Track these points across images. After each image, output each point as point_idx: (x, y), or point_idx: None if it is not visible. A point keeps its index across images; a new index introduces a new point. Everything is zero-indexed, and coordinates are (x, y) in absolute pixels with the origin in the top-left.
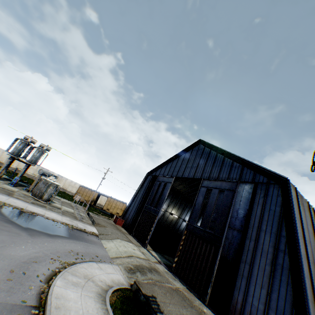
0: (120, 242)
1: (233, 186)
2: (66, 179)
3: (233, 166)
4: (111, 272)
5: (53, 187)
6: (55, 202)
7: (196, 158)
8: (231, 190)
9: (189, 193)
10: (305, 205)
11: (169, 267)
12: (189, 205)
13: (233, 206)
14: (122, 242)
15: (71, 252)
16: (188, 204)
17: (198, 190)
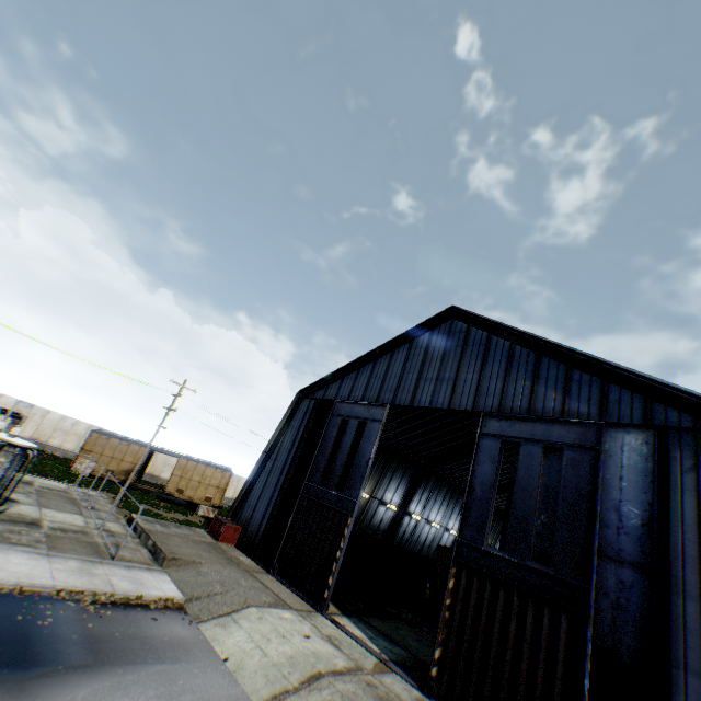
0: (262, 619)
1: (587, 437)
2: (44, 412)
3: (570, 379)
4: None
5: (11, 456)
6: (17, 499)
7: (448, 355)
8: (583, 447)
9: (396, 436)
10: None
11: (409, 670)
12: (393, 466)
13: (599, 493)
14: (267, 617)
15: None
16: (392, 464)
17: (475, 445)
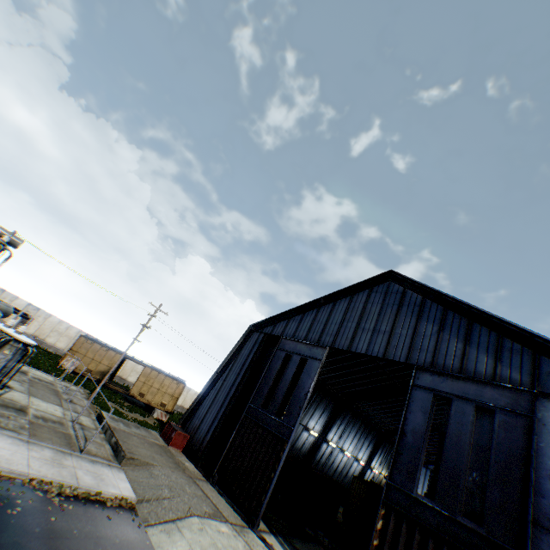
0: (203, 530)
1: (520, 403)
2: (47, 315)
3: (502, 347)
4: None
5: (15, 349)
6: (13, 385)
7: (385, 311)
8: (516, 412)
9: (325, 373)
10: None
11: None
12: (319, 398)
13: (533, 460)
14: (207, 529)
15: None
16: (318, 396)
17: (408, 394)
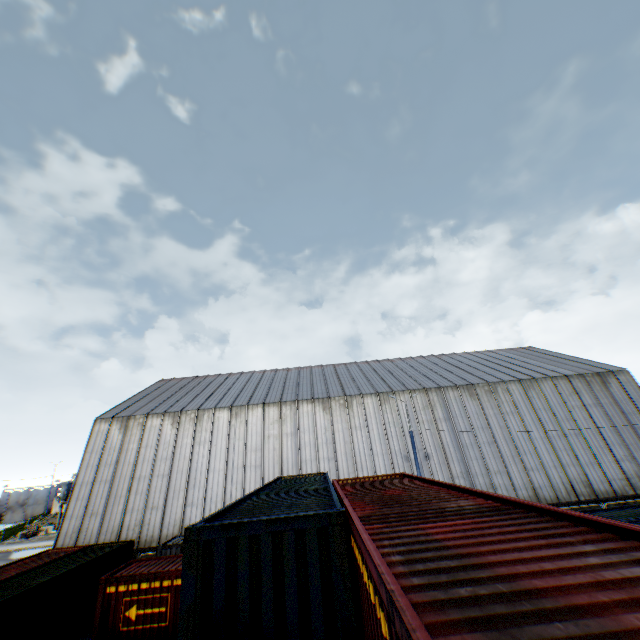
0: None
1: None
2: None
3: None
4: None
5: None
6: None
7: None
8: None
9: None
10: (137, 423)
11: None
12: None
13: None
14: None
15: None
16: None
17: None
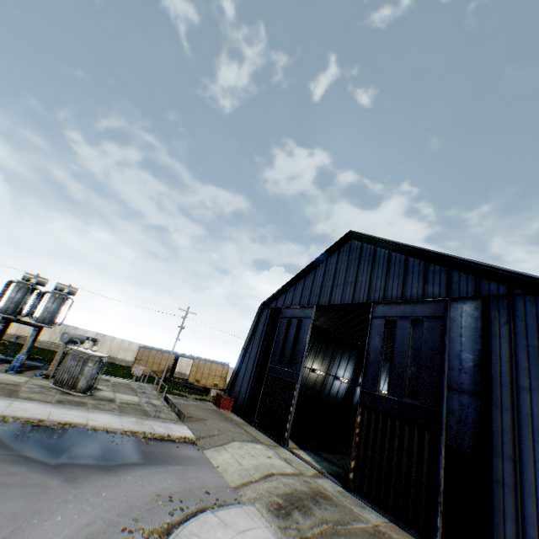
0: (241, 447)
1: (438, 310)
2: (112, 339)
3: (427, 271)
4: (247, 527)
5: (94, 362)
6: (102, 388)
7: (350, 266)
8: (435, 317)
9: (338, 328)
10: None
11: (340, 478)
12: (340, 350)
13: (447, 347)
14: (244, 446)
15: (158, 499)
16: (339, 349)
17: (369, 326)
